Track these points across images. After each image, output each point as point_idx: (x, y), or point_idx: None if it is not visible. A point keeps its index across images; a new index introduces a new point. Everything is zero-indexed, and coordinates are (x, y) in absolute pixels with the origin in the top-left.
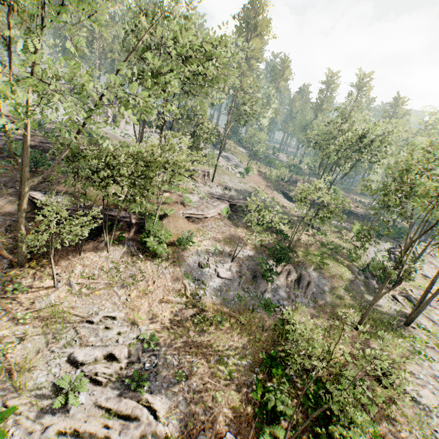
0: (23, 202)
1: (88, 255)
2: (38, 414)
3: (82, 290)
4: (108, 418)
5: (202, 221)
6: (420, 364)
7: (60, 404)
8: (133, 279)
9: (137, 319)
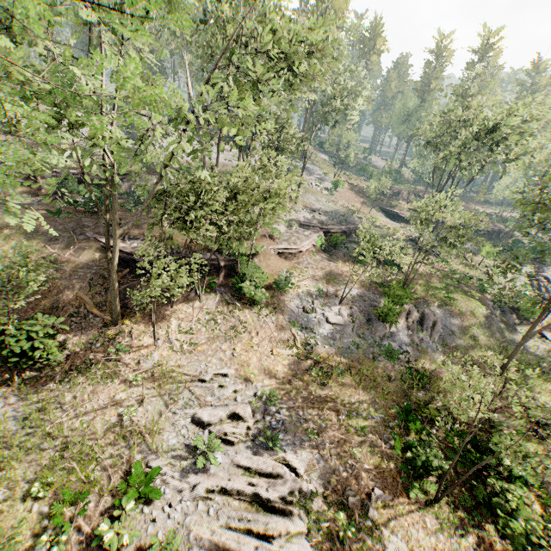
0: (115, 254)
1: (180, 307)
2: (181, 474)
3: (184, 347)
4: (250, 477)
5: (296, 256)
6: None
7: (202, 464)
8: (234, 331)
9: (249, 375)
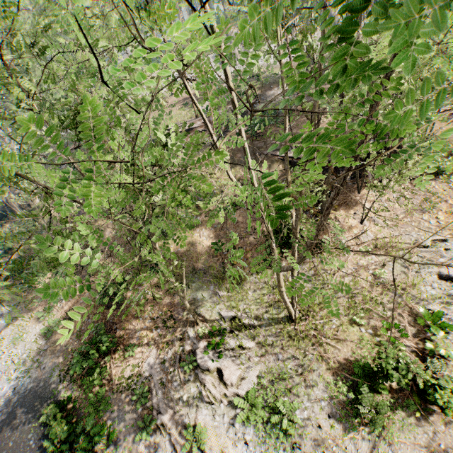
0: None
1: (365, 192)
2: None
3: (386, 222)
4: None
5: None
6: None
7: None
8: (429, 203)
9: None
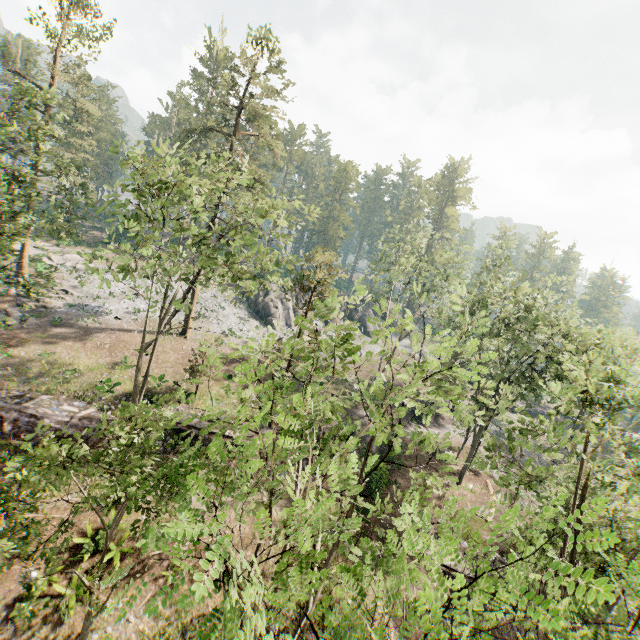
0: None
1: None
2: None
3: None
4: None
5: None
6: None
7: None
8: None
9: None
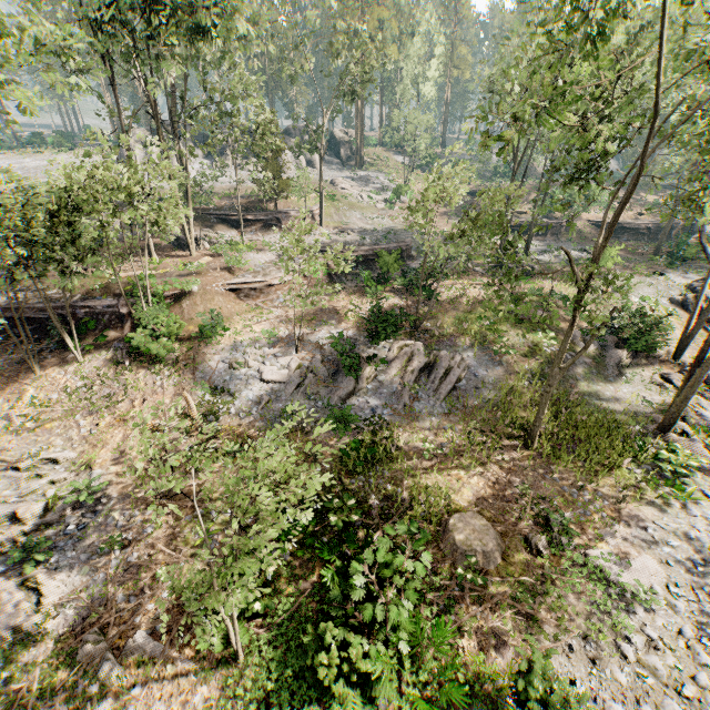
0: None
1: (49, 373)
2: None
3: (28, 424)
4: None
5: (265, 293)
6: (664, 506)
7: None
8: (109, 400)
9: (95, 459)
